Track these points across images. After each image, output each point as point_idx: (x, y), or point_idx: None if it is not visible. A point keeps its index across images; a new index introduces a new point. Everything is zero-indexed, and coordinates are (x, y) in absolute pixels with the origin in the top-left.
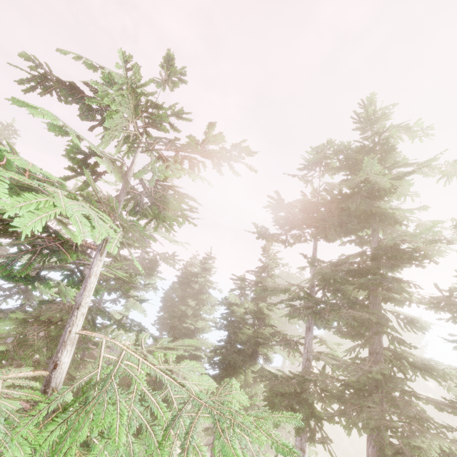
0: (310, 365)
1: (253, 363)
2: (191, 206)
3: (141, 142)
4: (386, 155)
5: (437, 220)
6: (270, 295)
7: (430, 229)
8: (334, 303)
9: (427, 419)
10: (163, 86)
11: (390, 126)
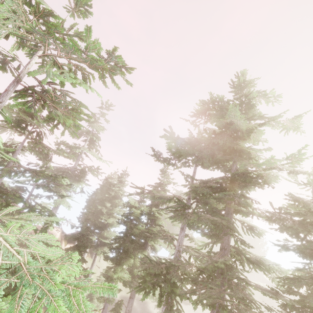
0: (180, 255)
1: (141, 251)
2: (87, 115)
3: (28, 39)
4: (249, 111)
5: (277, 159)
6: (162, 204)
7: (270, 161)
8: (201, 211)
9: (251, 300)
10: (74, 14)
11: (253, 90)
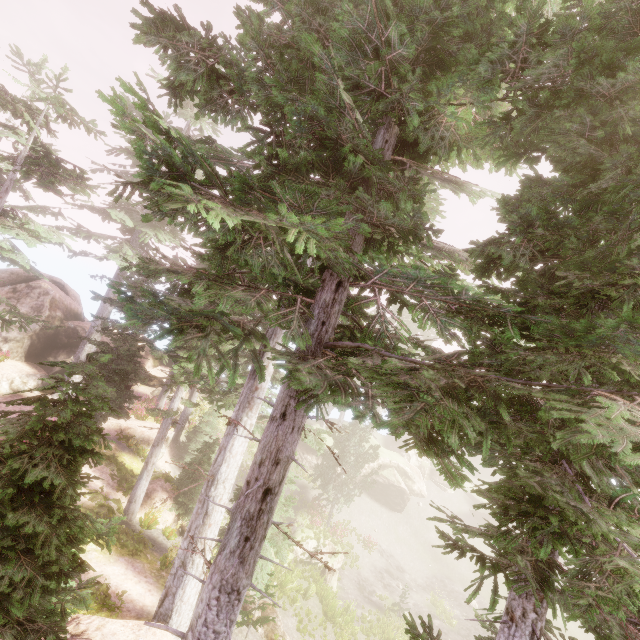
0: None
1: None
2: None
3: None
4: None
5: None
6: None
7: None
8: None
9: None
10: None
11: None
